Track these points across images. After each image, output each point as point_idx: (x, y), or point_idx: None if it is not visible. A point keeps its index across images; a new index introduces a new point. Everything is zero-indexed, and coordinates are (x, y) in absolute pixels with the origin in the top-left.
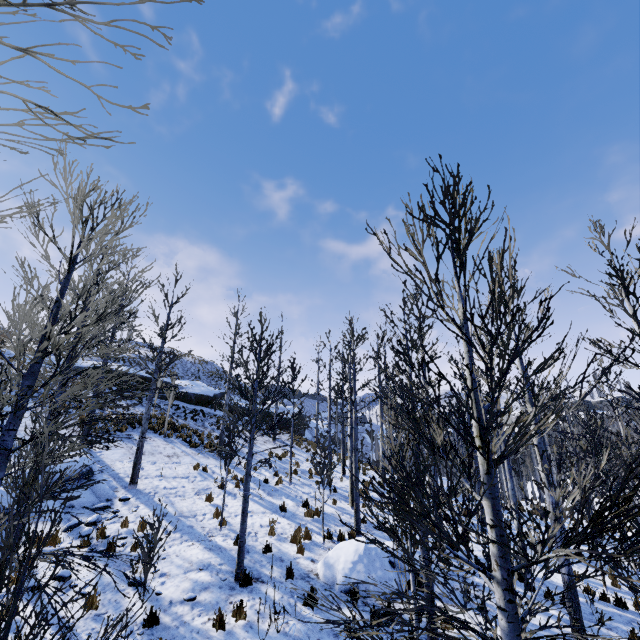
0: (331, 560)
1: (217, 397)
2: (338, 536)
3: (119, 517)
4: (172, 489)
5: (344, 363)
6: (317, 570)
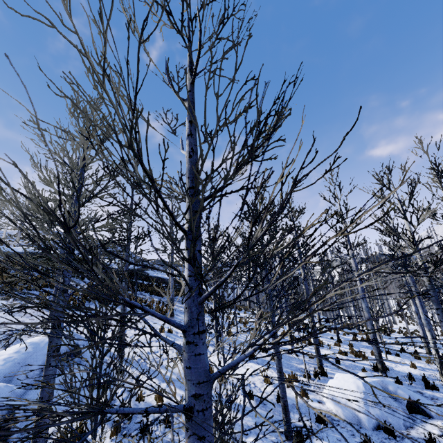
0: (341, 400)
1: (139, 270)
2: (314, 374)
3: (128, 391)
4: (155, 353)
5: (272, 235)
6: (332, 411)
